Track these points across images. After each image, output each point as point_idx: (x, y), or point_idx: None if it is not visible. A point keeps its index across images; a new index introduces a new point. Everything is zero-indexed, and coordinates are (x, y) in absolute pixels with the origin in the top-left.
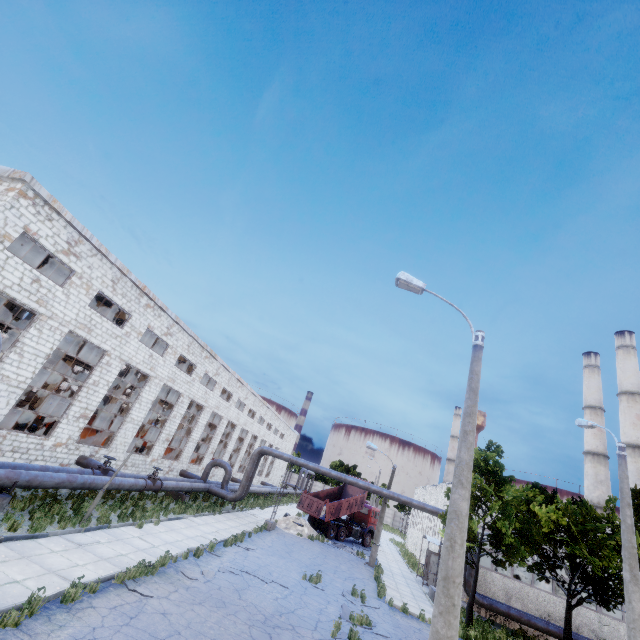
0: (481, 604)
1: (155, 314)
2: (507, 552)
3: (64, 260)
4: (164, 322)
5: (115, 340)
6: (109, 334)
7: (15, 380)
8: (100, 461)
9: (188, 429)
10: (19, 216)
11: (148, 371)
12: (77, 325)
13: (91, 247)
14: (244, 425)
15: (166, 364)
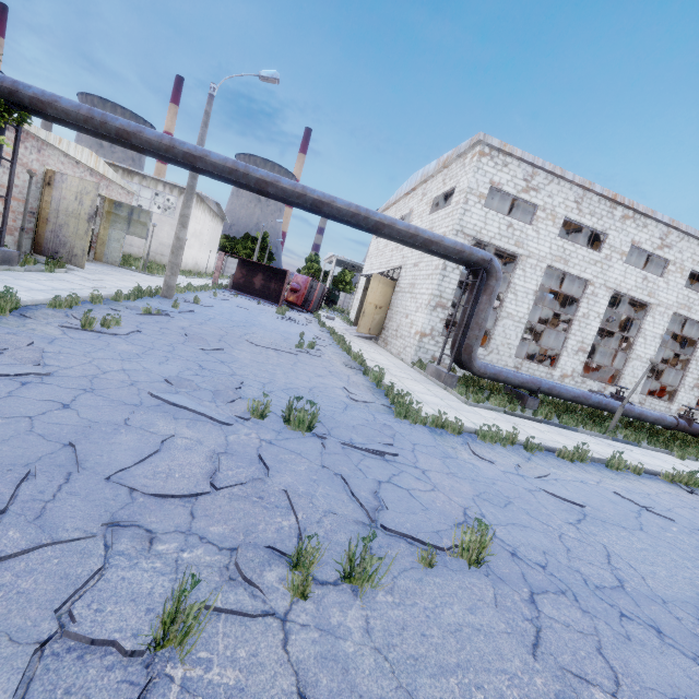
0: None
1: (637, 225)
2: None
3: (525, 198)
4: (653, 232)
5: (594, 267)
6: (586, 262)
7: (516, 316)
8: None
9: None
10: (484, 175)
11: (645, 298)
12: (552, 259)
13: (545, 175)
14: None
15: (669, 287)
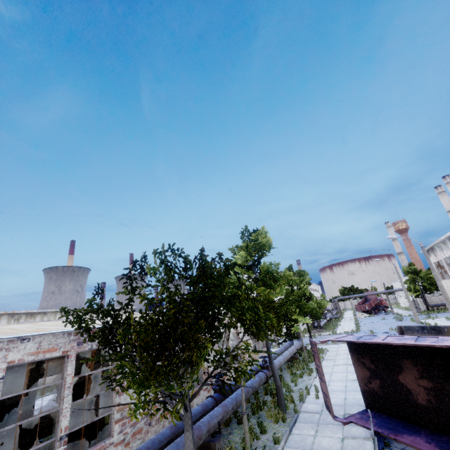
0: (432, 307)
1: None
2: (429, 290)
3: None
4: None
5: None
6: None
7: None
8: None
9: None
10: None
11: None
12: None
13: None
14: None
15: None
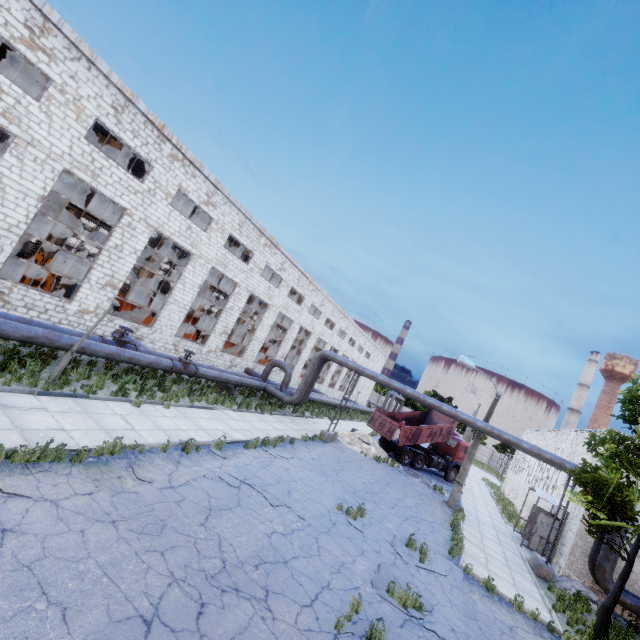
0: (620, 601)
1: (187, 172)
2: None
3: (29, 57)
4: (201, 186)
5: (135, 196)
6: (124, 186)
7: (3, 221)
8: (143, 340)
9: (253, 327)
10: None
11: (188, 247)
12: (74, 164)
13: (68, 44)
14: (321, 335)
15: (212, 243)
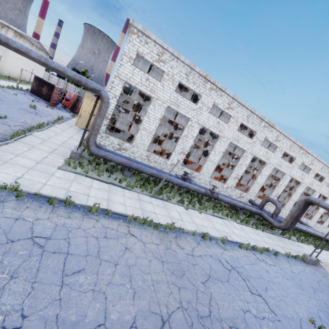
0: None
1: (217, 94)
2: None
3: (158, 66)
4: (225, 100)
5: (193, 112)
6: (189, 108)
7: (149, 130)
8: (195, 178)
9: (255, 176)
10: (133, 45)
11: (217, 132)
12: (171, 103)
13: (170, 55)
14: (309, 185)
15: (230, 129)
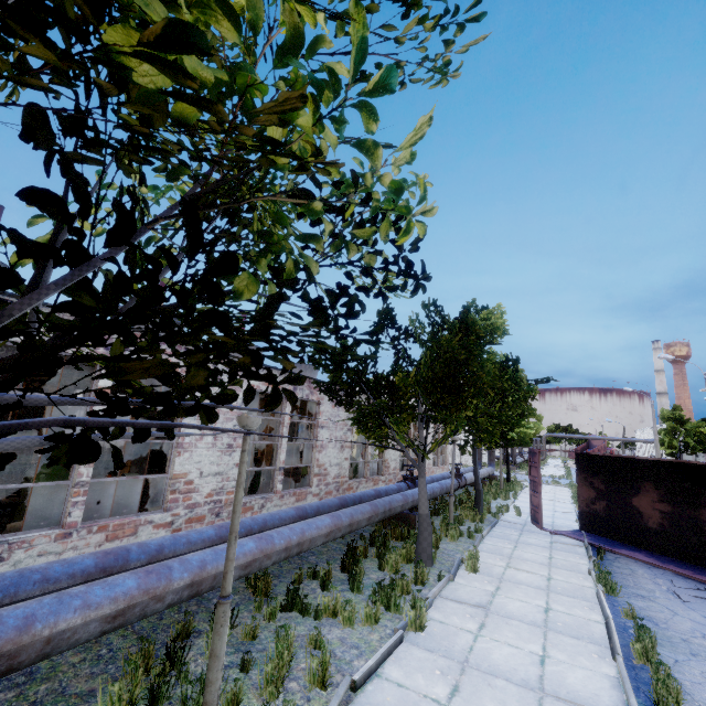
0: None
1: None
2: (692, 449)
3: None
4: None
5: None
6: None
7: None
8: None
9: None
10: None
11: None
12: None
13: None
14: None
15: None
